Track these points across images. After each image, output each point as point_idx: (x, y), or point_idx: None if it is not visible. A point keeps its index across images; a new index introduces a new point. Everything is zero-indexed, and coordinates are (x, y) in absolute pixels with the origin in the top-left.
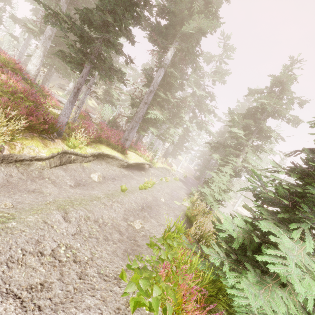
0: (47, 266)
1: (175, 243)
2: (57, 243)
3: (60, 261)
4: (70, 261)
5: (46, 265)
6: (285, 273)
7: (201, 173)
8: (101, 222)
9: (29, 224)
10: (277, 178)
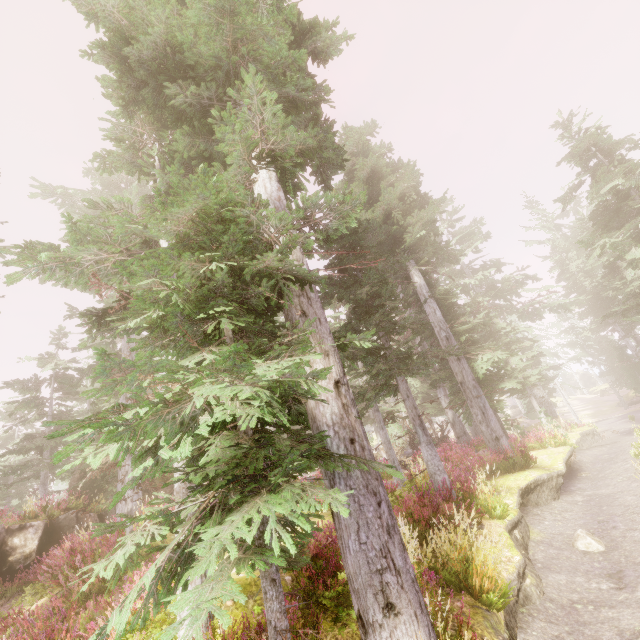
0: None
1: None
2: None
3: None
4: None
5: None
6: None
7: (633, 383)
8: None
9: None
10: None
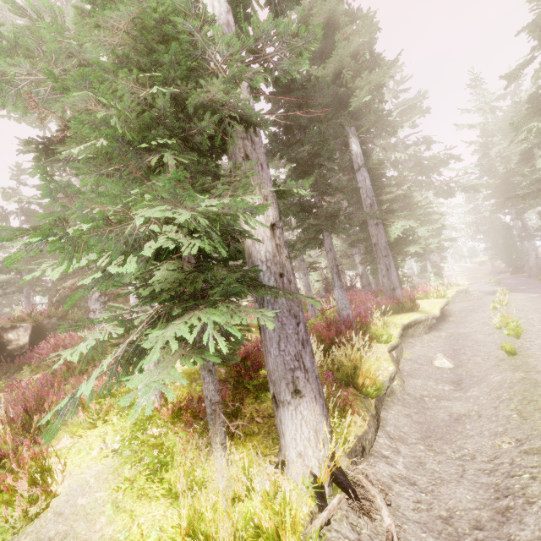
0: None
1: None
2: None
3: None
4: None
5: None
6: None
7: (507, 257)
8: None
9: None
10: None
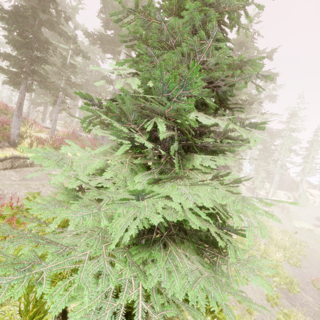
0: None
1: None
2: None
3: None
4: None
5: None
6: None
7: None
8: (8, 196)
9: None
10: None
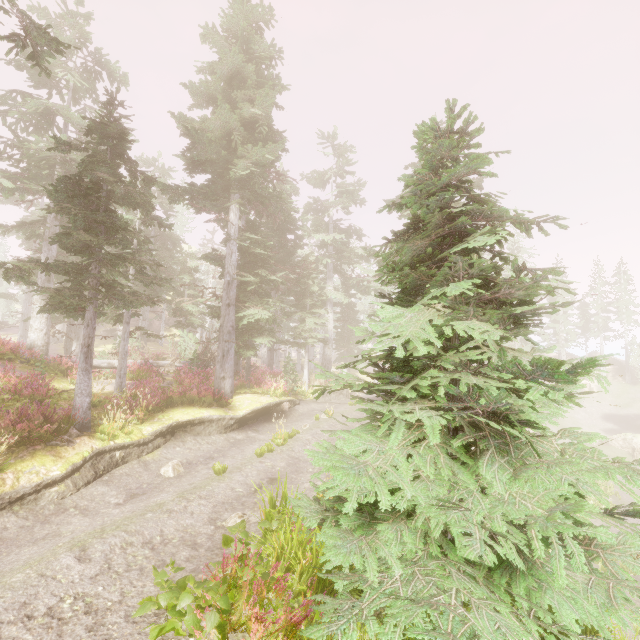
0: (37, 631)
1: (274, 523)
2: (60, 597)
3: (61, 619)
4: (79, 614)
5: (36, 631)
6: (360, 492)
7: None
8: (157, 543)
9: (13, 585)
10: (368, 352)
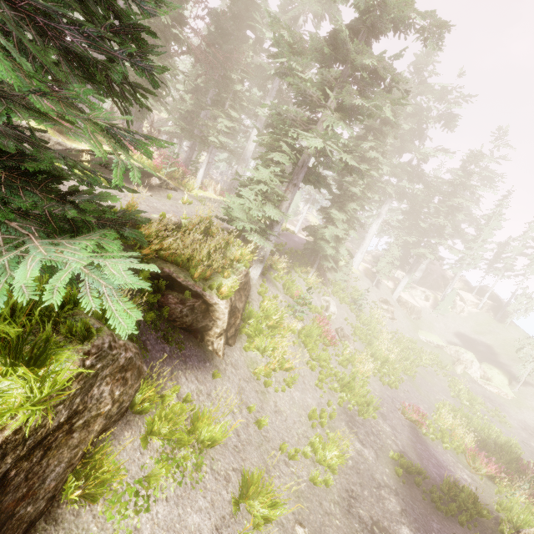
0: None
1: None
2: None
3: None
4: None
5: None
6: None
7: None
8: None
9: None
10: None
